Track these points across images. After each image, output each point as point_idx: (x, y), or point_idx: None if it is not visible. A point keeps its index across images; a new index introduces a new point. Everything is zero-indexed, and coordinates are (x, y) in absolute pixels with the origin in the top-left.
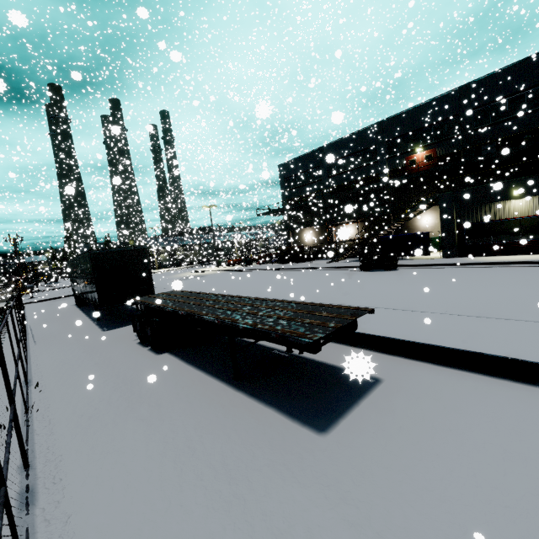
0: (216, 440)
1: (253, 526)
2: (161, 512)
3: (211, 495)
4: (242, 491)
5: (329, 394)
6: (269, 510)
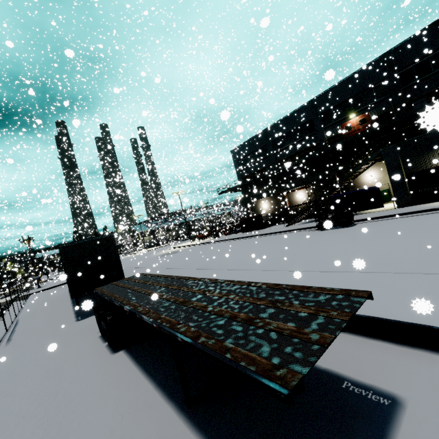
0: None
1: None
2: None
3: None
4: None
5: (325, 438)
6: None
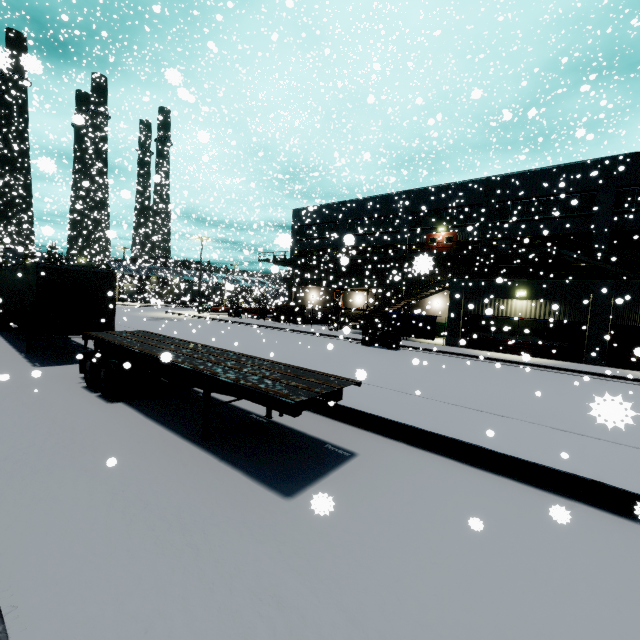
0: (173, 496)
1: (204, 570)
2: (105, 556)
3: (163, 543)
4: (197, 541)
5: (303, 463)
6: (222, 558)
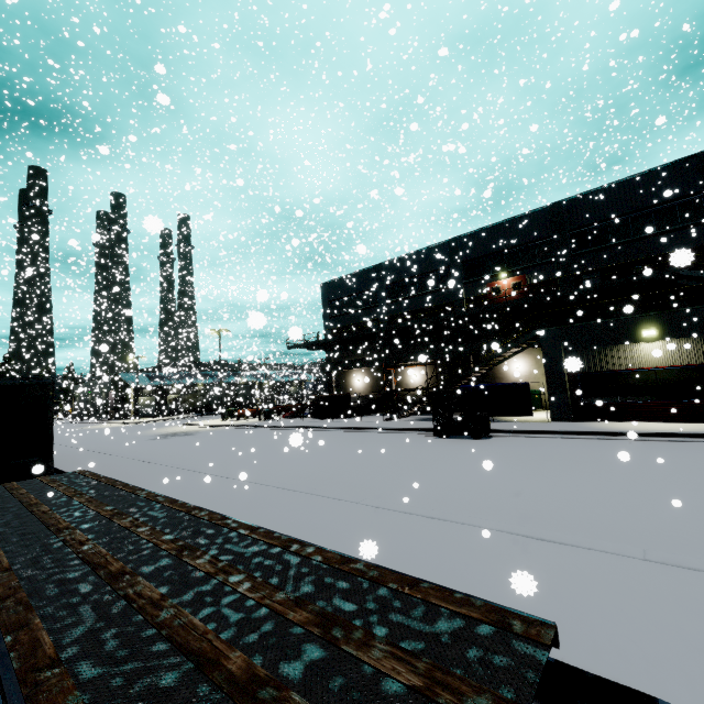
0: None
1: None
2: None
3: None
4: None
5: None
6: None
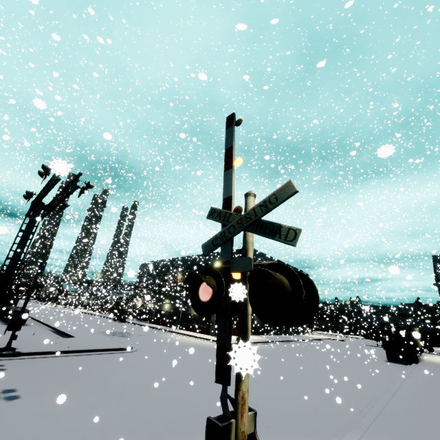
0: None
1: None
2: None
3: None
4: None
5: None
6: None
